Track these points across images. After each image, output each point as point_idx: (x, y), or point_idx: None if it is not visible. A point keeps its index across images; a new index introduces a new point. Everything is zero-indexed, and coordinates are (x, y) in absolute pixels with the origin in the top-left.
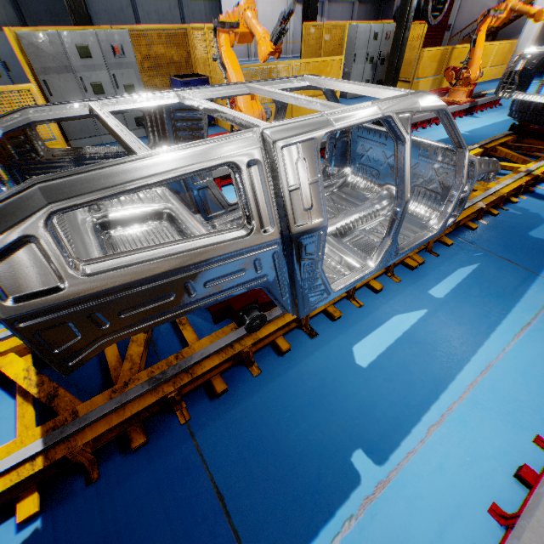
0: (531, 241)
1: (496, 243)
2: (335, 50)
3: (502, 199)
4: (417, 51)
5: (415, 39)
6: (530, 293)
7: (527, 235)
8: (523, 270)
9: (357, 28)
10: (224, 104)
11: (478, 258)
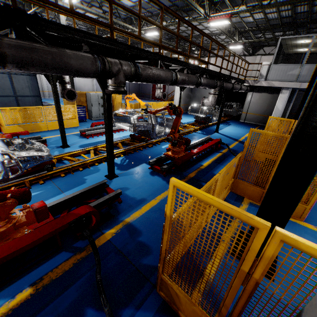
0: (81, 180)
1: (65, 182)
2: (73, 102)
3: (88, 164)
4: (121, 104)
5: (119, 99)
6: (49, 200)
7: (83, 177)
8: (59, 191)
9: (90, 94)
10: (2, 122)
11: (47, 188)
